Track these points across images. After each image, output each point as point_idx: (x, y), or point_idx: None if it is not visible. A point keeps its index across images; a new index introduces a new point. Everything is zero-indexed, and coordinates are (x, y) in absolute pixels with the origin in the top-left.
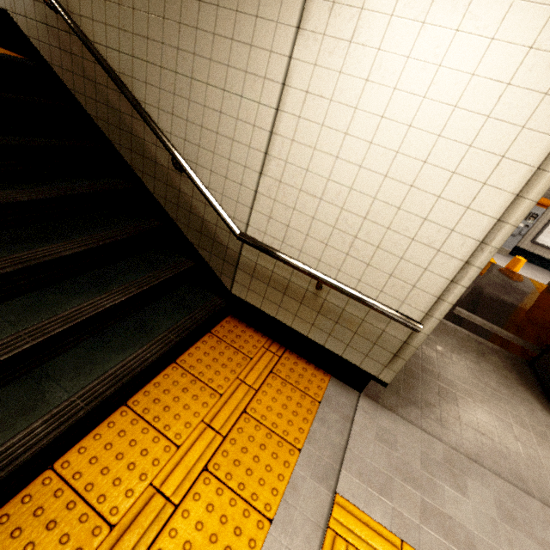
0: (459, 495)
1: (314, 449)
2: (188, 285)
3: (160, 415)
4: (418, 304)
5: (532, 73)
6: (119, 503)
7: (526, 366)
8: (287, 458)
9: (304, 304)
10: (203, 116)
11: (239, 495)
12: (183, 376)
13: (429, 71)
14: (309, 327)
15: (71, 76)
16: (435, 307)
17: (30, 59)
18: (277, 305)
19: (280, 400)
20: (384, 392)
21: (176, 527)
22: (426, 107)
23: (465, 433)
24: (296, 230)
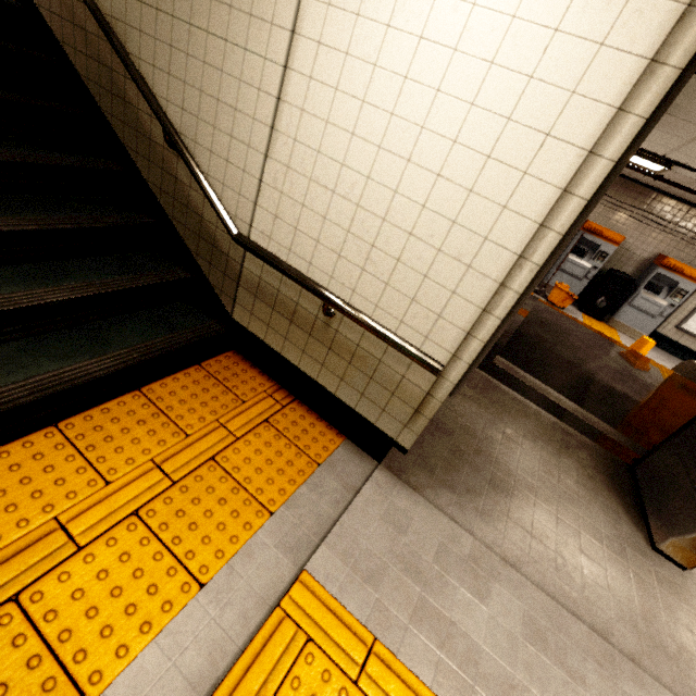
0: (475, 600)
1: (293, 515)
2: (181, 304)
3: (97, 445)
4: (445, 341)
5: (585, 14)
6: (4, 531)
7: (624, 470)
8: (251, 519)
9: (313, 337)
10: (202, 76)
11: (170, 550)
12: (144, 407)
13: (461, 13)
14: (319, 369)
15: (60, 23)
16: (464, 345)
17: (20, 2)
18: (283, 337)
19: (266, 454)
20: (413, 468)
21: (71, 571)
22: (458, 64)
23: (510, 532)
24: (305, 235)
